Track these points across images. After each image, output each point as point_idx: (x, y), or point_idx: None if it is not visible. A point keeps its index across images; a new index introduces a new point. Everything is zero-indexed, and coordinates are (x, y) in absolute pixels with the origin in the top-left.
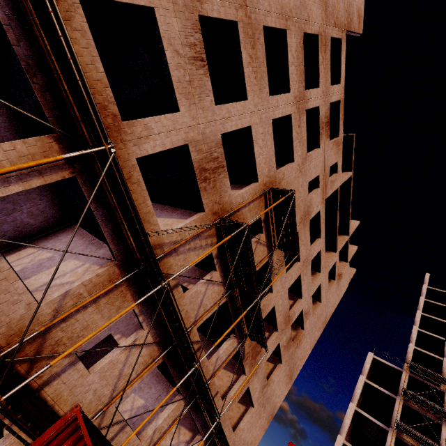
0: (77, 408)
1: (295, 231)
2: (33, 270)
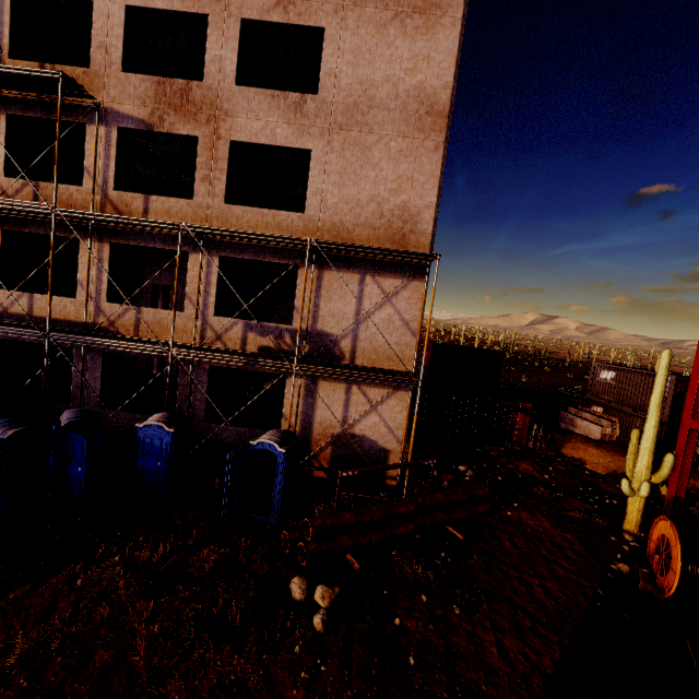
0: None
1: None
2: None
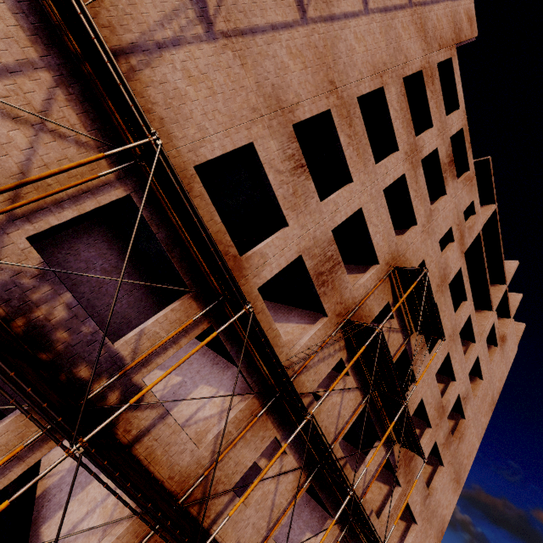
0: None
1: (435, 314)
2: (171, 399)
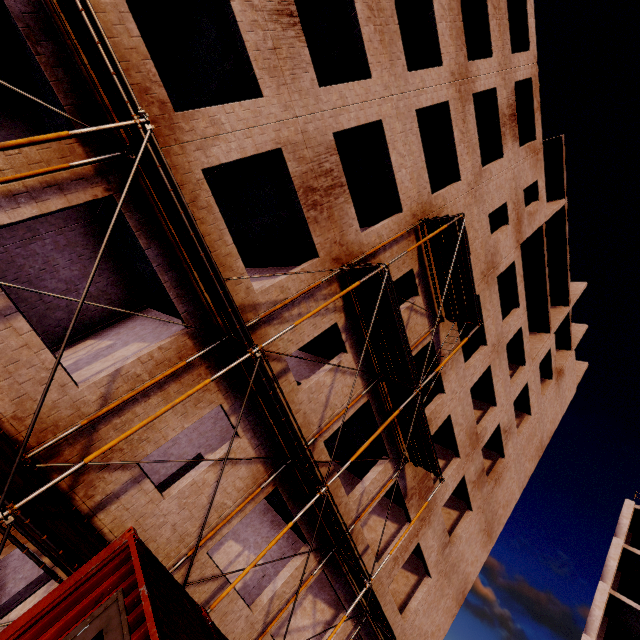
0: (130, 533)
1: (471, 284)
2: (87, 360)
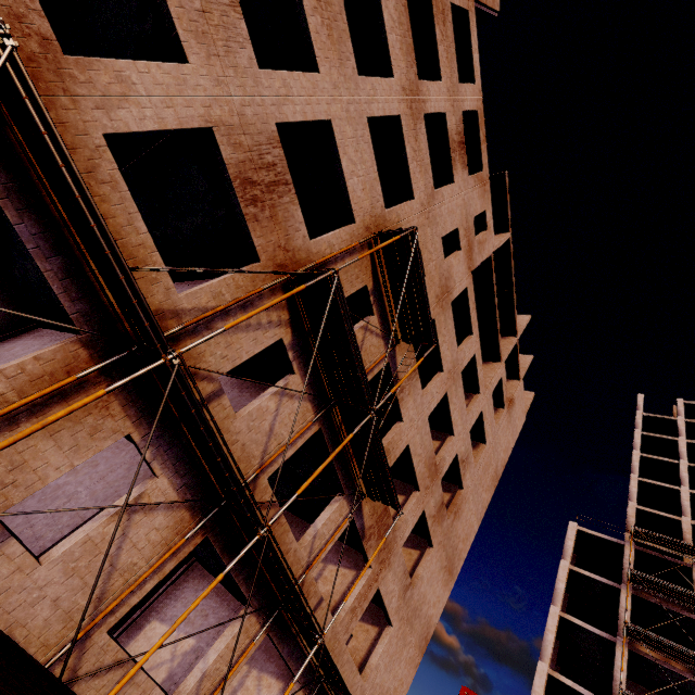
0: None
1: (425, 302)
2: None
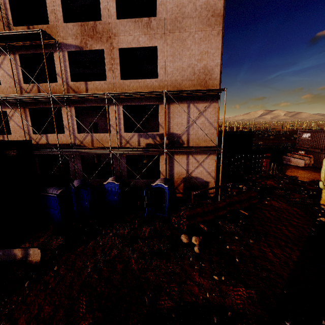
0: None
1: None
2: None
